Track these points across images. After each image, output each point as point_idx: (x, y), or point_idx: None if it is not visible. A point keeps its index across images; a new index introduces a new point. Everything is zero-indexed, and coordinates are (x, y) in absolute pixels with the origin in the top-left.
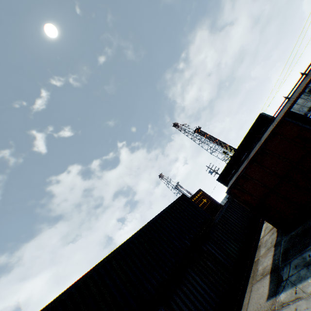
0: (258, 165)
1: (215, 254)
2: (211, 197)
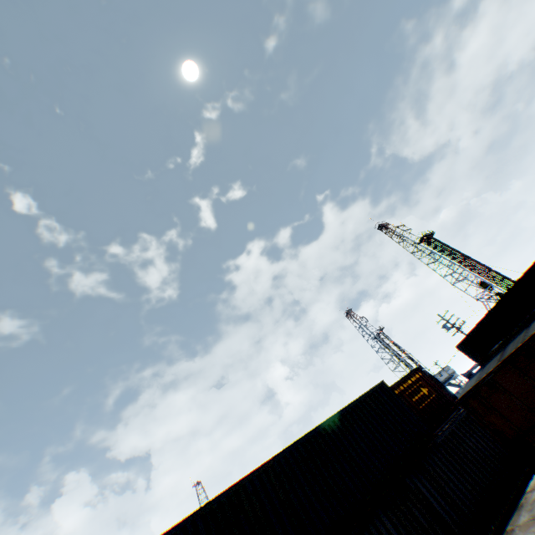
0: (518, 373)
1: (429, 499)
2: (438, 386)
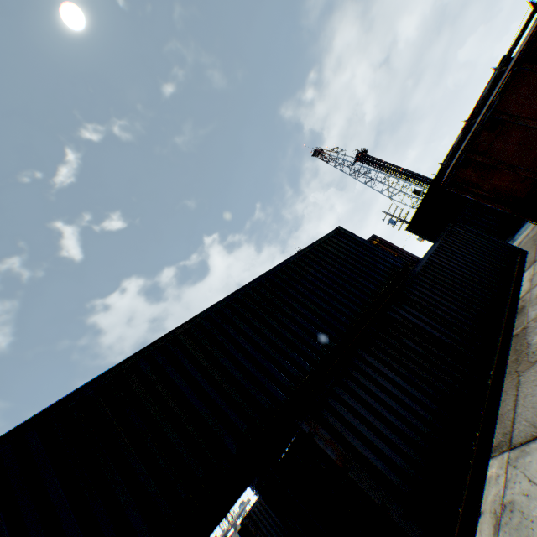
0: None
1: (420, 325)
2: (399, 247)
